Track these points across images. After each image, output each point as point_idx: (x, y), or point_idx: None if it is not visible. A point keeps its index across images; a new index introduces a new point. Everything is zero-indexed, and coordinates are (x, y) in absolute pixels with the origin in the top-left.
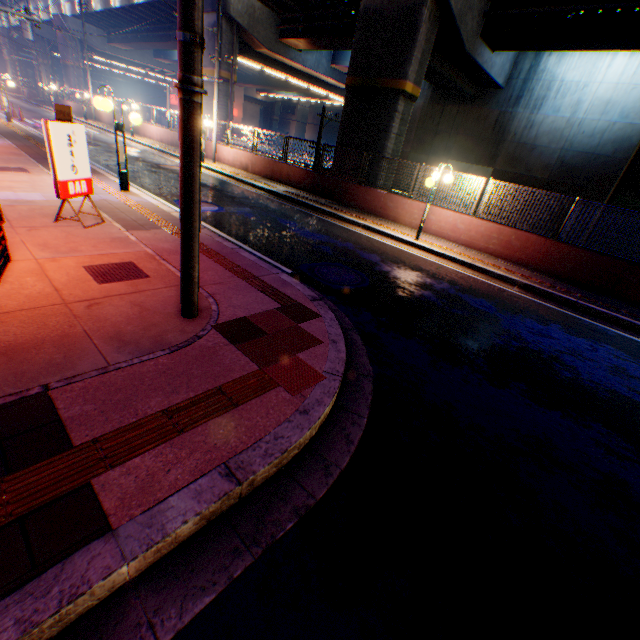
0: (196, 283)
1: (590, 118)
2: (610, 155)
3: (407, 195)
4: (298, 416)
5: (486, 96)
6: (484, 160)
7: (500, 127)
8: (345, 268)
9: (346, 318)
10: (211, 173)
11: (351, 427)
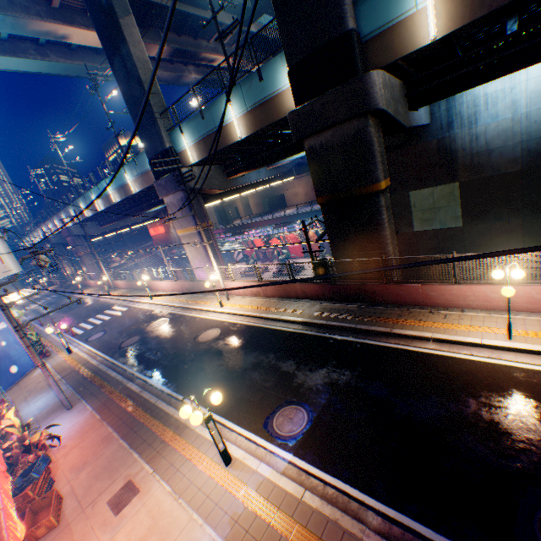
0: None
1: (534, 108)
2: None
3: (449, 282)
4: None
5: (416, 134)
6: (444, 179)
7: (445, 150)
8: None
9: None
10: (237, 318)
11: None
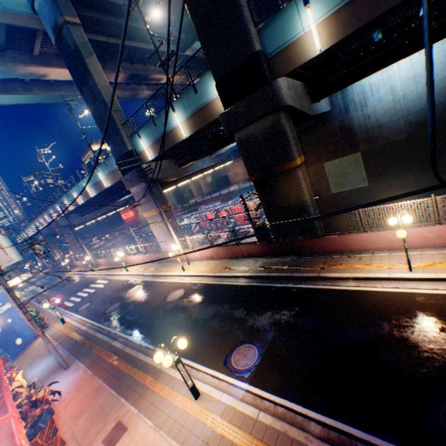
0: None
1: (408, 90)
2: (444, 100)
3: (359, 231)
4: None
5: (322, 119)
6: (349, 150)
7: (345, 128)
8: None
9: None
10: (197, 279)
11: None
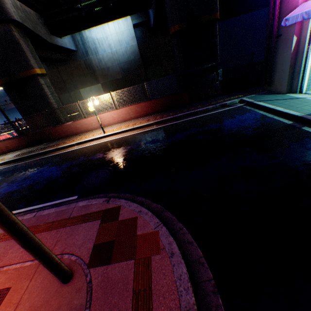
0: (60, 262)
1: (118, 49)
2: (134, 59)
3: (83, 117)
4: (173, 259)
5: (73, 56)
6: (94, 82)
7: (89, 66)
8: (96, 171)
9: (126, 194)
10: None
11: (185, 236)
